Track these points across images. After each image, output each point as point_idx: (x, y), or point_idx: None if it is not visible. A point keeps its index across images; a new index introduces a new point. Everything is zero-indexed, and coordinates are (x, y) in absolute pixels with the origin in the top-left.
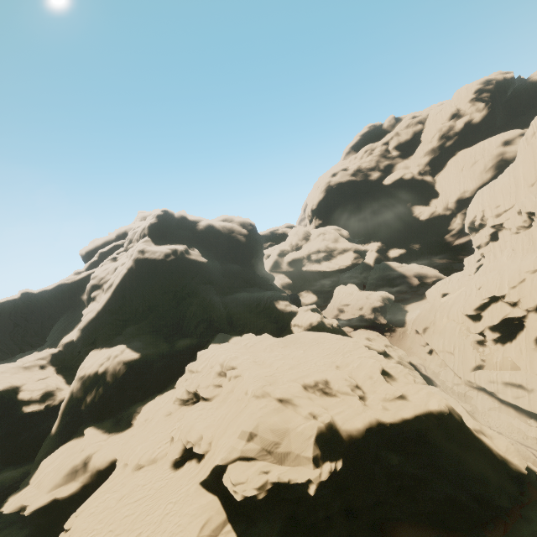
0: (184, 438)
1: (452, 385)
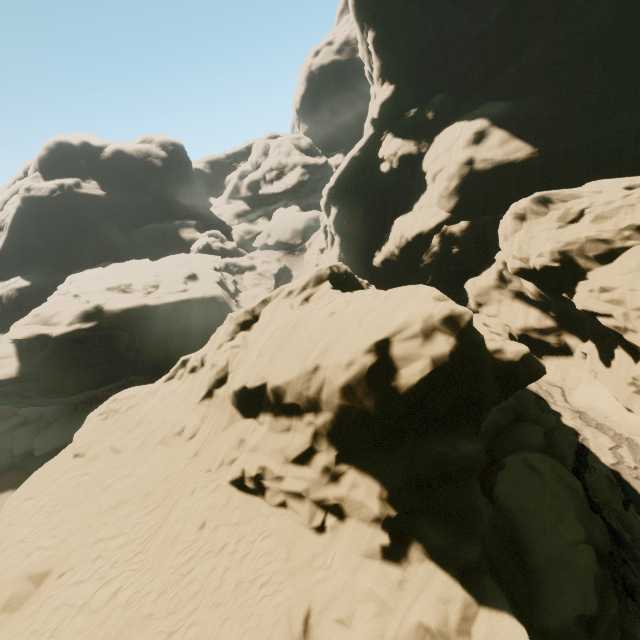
0: None
1: None
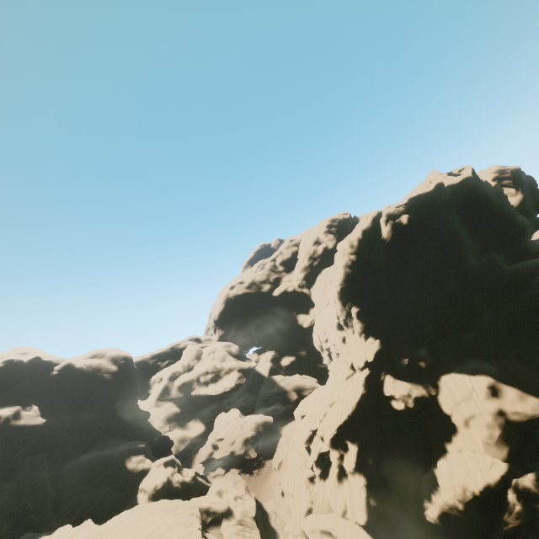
0: None
1: (292, 537)
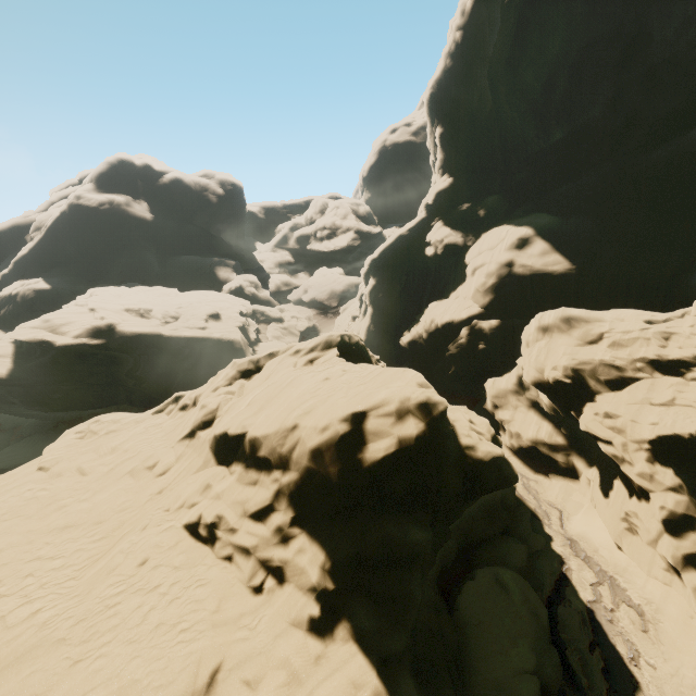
0: None
1: None
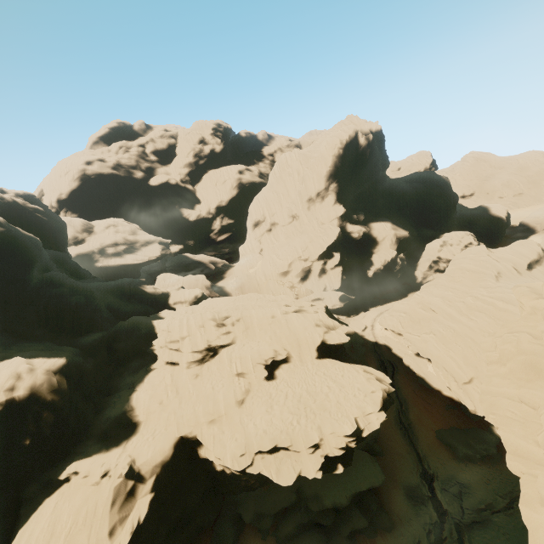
0: (261, 360)
1: None
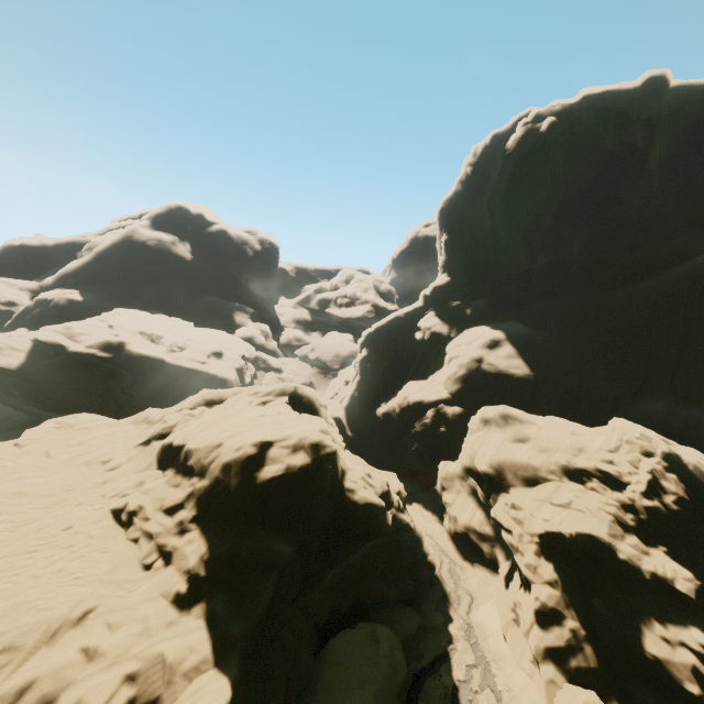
0: None
1: None
